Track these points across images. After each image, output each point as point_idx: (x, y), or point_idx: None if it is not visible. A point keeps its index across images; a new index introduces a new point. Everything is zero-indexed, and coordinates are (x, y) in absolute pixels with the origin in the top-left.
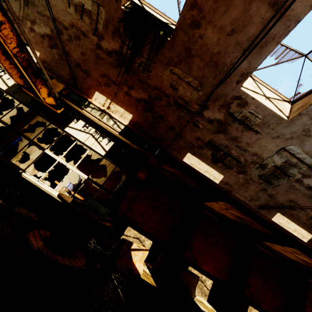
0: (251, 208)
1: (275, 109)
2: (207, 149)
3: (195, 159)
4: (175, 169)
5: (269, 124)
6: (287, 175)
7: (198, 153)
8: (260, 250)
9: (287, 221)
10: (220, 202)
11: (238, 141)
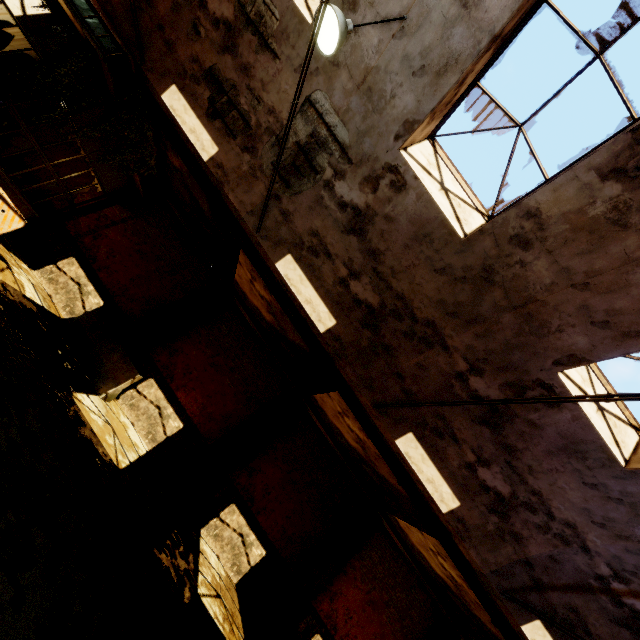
0: (253, 238)
1: (298, 1)
2: (206, 86)
3: (181, 101)
4: (179, 158)
5: (289, 33)
6: (314, 170)
7: (190, 91)
8: (316, 427)
9: (301, 278)
10: (240, 254)
11: (250, 74)
